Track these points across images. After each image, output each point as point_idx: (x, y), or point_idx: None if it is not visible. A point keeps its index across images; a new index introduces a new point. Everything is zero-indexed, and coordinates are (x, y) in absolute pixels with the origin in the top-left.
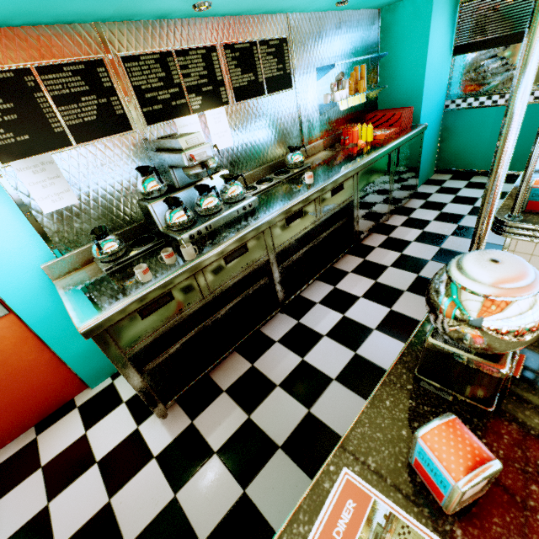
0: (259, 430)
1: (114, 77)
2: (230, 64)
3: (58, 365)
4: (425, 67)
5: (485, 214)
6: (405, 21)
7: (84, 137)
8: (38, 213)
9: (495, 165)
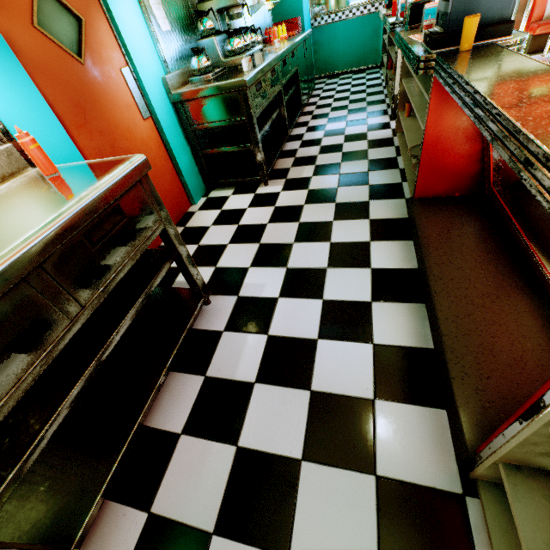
0: (326, 164)
1: None
2: None
3: (176, 177)
4: None
5: None
6: None
7: None
8: (155, 31)
9: None
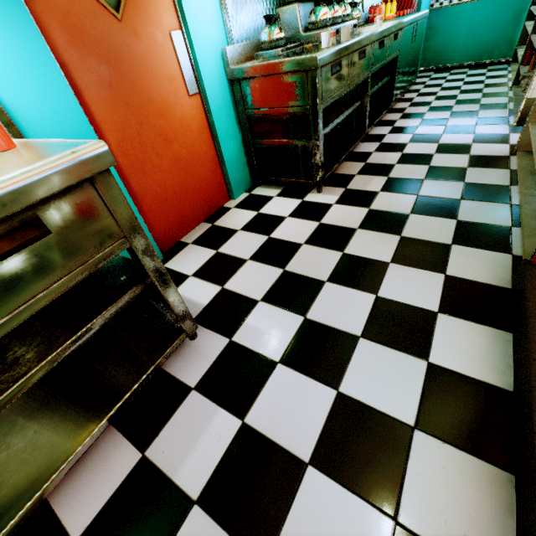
0: (402, 179)
1: None
2: None
3: (217, 166)
4: None
5: None
6: None
7: None
8: None
9: None
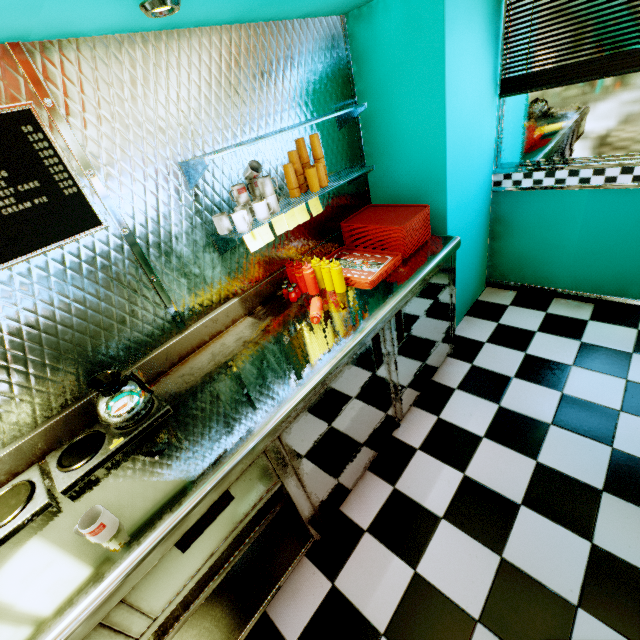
0: None
1: None
2: None
3: None
4: (445, 130)
5: None
6: (394, 38)
7: None
8: None
9: None
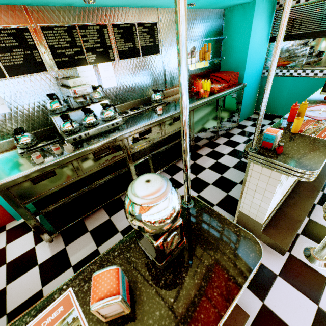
0: None
1: (36, 38)
2: (116, 36)
3: None
4: (248, 48)
5: (183, 150)
6: (238, 18)
7: (14, 73)
8: None
9: (181, 123)
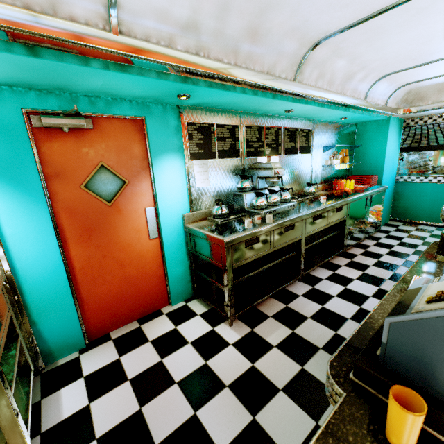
0: (303, 338)
1: (240, 133)
2: (285, 137)
3: (163, 280)
4: (385, 155)
5: None
6: (372, 131)
7: (221, 156)
8: (192, 187)
9: None
